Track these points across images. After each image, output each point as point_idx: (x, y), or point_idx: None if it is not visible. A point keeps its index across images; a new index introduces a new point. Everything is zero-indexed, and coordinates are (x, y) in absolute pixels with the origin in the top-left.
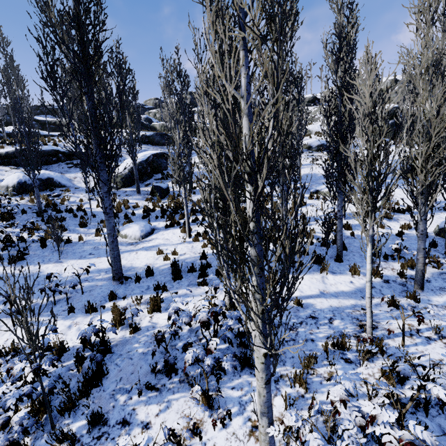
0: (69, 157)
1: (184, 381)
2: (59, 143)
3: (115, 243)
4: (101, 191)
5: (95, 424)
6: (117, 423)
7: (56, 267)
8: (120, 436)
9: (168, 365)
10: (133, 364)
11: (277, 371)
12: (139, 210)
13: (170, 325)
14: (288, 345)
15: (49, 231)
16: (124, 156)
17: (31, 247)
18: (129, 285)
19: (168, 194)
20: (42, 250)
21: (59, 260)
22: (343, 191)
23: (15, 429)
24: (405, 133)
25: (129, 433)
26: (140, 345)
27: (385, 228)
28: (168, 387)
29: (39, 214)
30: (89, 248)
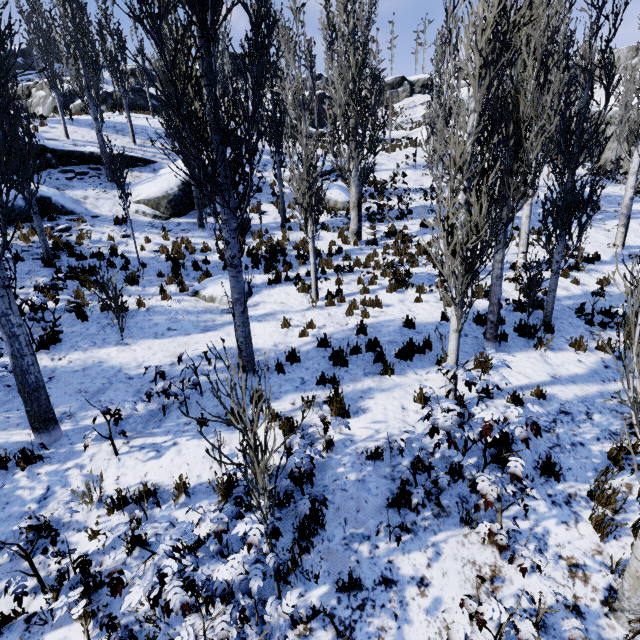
0: (64, 160)
1: (440, 515)
2: (35, 133)
3: (246, 314)
4: (225, 229)
5: (349, 589)
6: (376, 584)
7: (123, 354)
8: (391, 601)
9: (404, 494)
10: (352, 498)
11: (562, 490)
12: (211, 256)
13: (409, 439)
14: (556, 454)
15: (79, 291)
16: (159, 162)
17: (60, 321)
18: (269, 378)
19: (249, 229)
20: (83, 325)
21: (122, 341)
22: (569, 233)
23: (283, 623)
24: (571, 146)
25: (402, 596)
26: (347, 470)
27: (580, 284)
28: (423, 525)
29: (48, 262)
30: (162, 319)
